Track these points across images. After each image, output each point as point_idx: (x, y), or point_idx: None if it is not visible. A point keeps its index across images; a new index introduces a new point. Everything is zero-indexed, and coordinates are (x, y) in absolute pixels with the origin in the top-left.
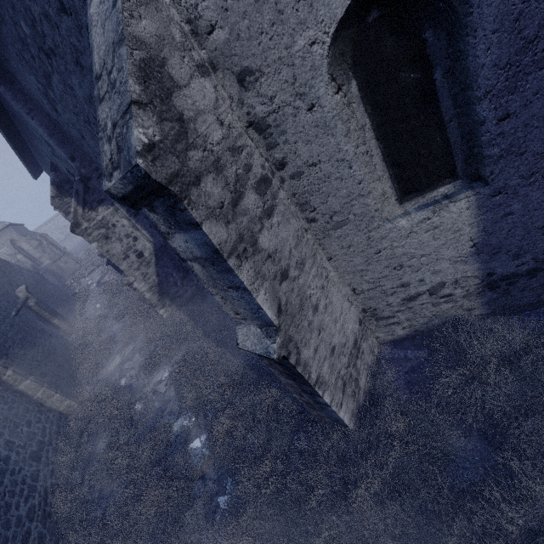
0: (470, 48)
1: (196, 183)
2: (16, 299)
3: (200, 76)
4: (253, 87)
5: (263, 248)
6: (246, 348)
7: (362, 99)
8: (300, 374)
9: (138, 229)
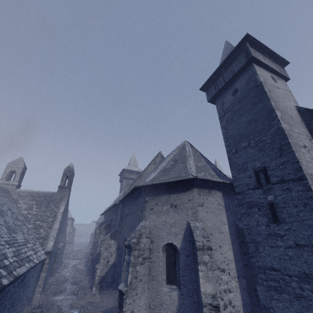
0: (179, 260)
1: (135, 250)
2: (57, 246)
3: (146, 238)
4: (152, 243)
5: (136, 268)
6: (119, 288)
7: (166, 256)
8: (123, 303)
9: (115, 253)
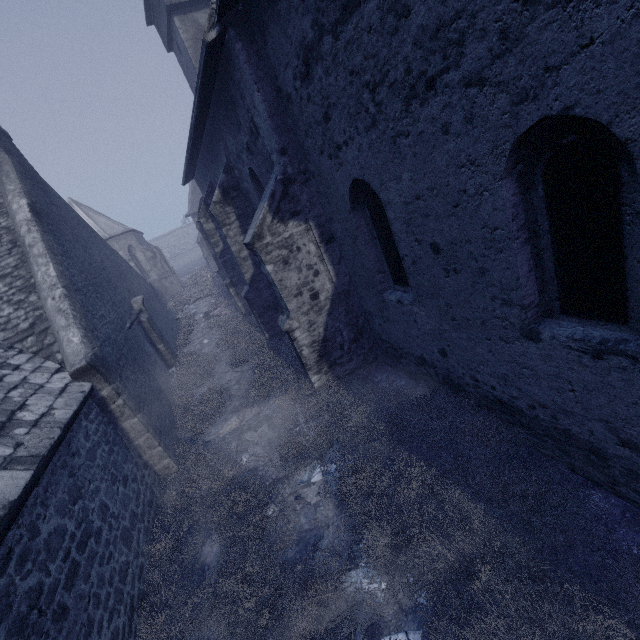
0: None
1: None
2: (130, 309)
3: None
4: None
5: None
6: None
7: None
8: None
9: (323, 261)
